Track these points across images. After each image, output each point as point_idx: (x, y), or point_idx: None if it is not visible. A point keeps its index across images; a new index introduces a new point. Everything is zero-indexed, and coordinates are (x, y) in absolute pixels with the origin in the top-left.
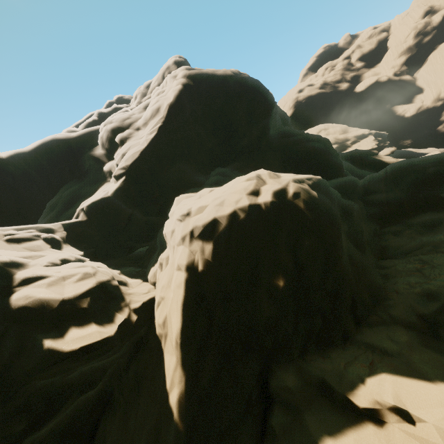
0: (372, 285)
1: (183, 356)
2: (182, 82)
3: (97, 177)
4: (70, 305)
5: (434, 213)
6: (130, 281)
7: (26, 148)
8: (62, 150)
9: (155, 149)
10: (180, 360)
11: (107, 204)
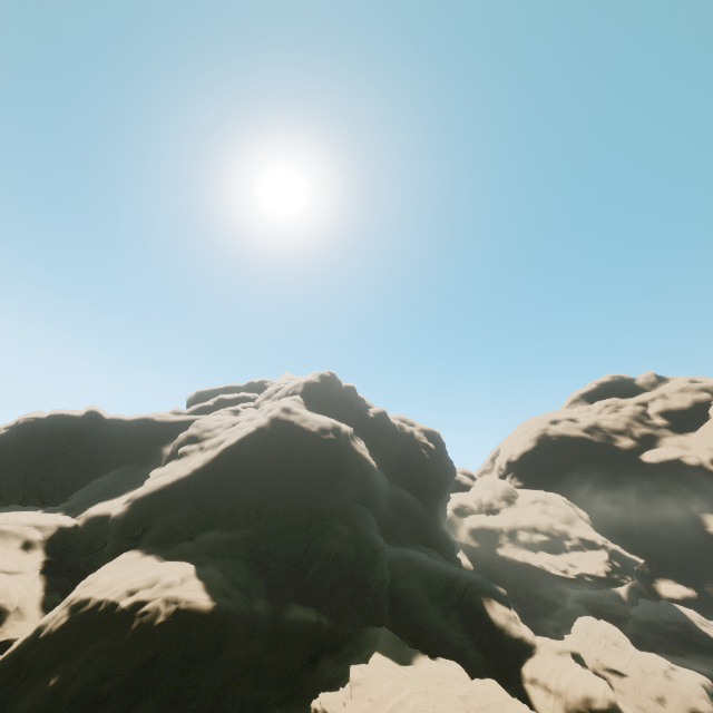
0: None
1: None
2: (259, 426)
3: (145, 476)
4: None
5: None
6: (33, 611)
7: (128, 417)
8: (151, 430)
9: (178, 485)
10: None
11: (106, 518)
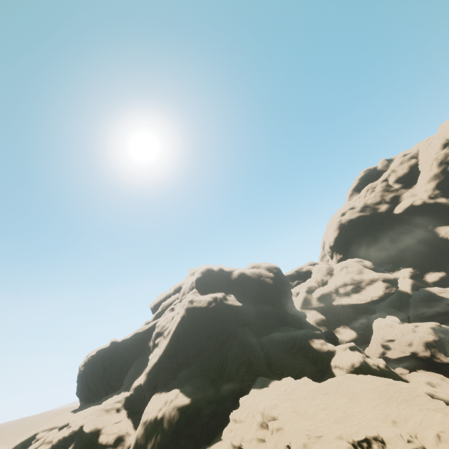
0: None
1: None
2: (182, 316)
3: (147, 359)
4: (109, 442)
5: None
6: (132, 431)
7: (128, 336)
8: (140, 337)
9: (161, 359)
10: None
11: (140, 386)
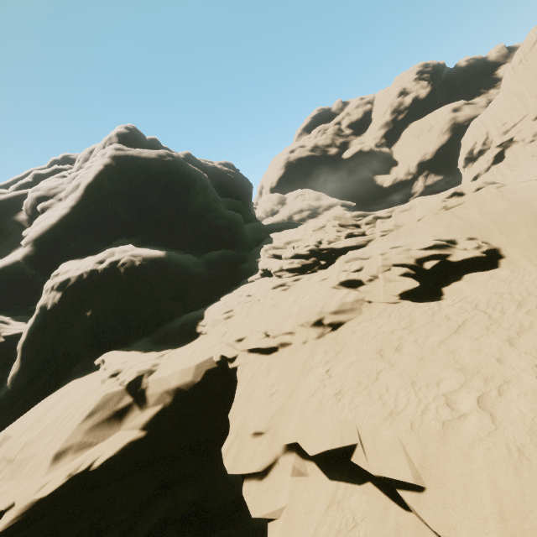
0: (159, 318)
1: (22, 355)
2: (105, 163)
3: (16, 241)
4: None
5: None
6: (14, 323)
7: None
8: None
9: (65, 221)
10: (20, 357)
11: (14, 266)
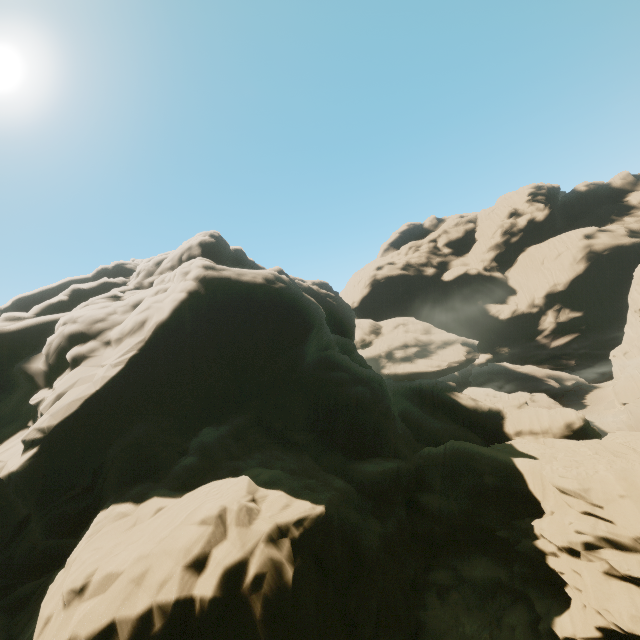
0: None
1: None
2: (189, 289)
3: (16, 411)
4: None
5: (489, 564)
6: None
7: None
8: None
9: (111, 394)
10: None
11: None
